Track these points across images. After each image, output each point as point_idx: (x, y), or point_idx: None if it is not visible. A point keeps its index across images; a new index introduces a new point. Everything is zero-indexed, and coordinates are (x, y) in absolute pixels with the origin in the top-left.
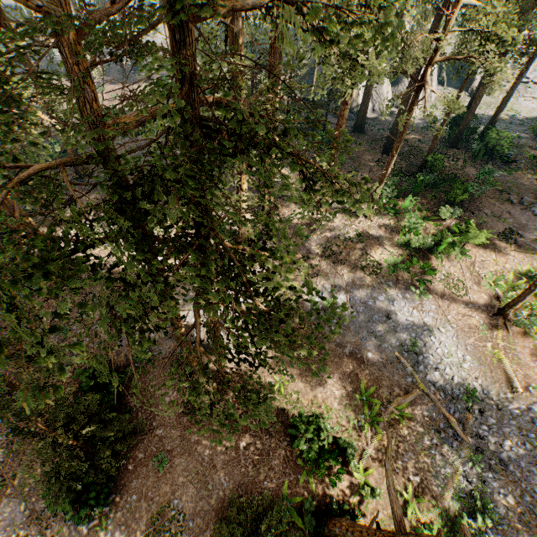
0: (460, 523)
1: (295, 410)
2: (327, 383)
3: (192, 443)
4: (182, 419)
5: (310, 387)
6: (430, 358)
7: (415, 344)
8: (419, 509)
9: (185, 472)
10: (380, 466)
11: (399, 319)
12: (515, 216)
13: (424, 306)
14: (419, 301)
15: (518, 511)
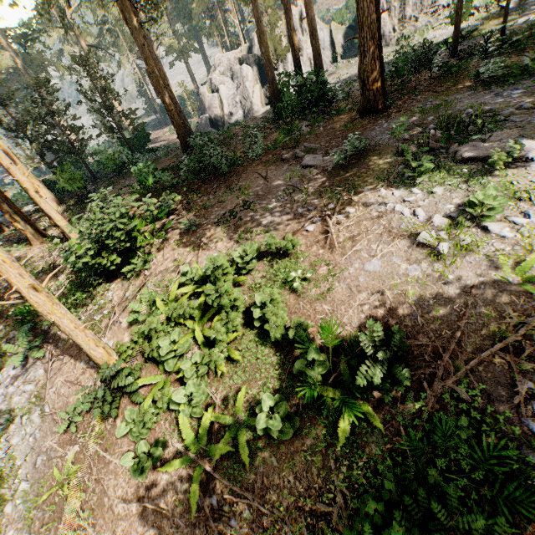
0: None
1: None
2: None
3: None
4: None
5: None
6: None
7: None
8: None
9: None
10: None
11: None
12: (271, 179)
13: (33, 372)
14: (33, 363)
15: None
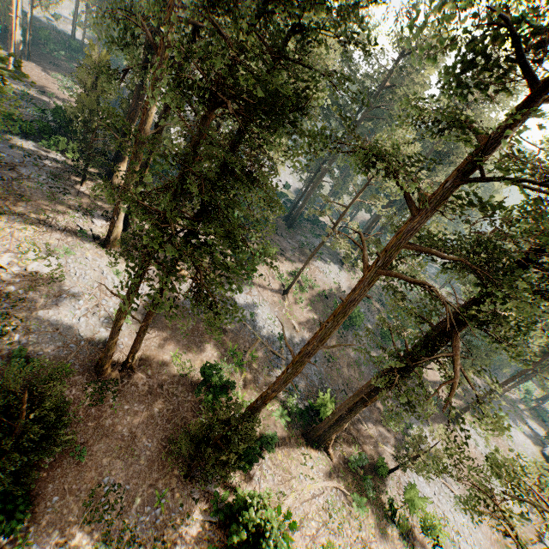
0: (289, 401)
1: (191, 373)
2: (208, 350)
3: (108, 427)
4: (90, 411)
5: (197, 355)
6: (260, 322)
7: (252, 315)
8: (271, 405)
9: (107, 453)
10: (248, 390)
11: (241, 301)
12: (282, 243)
13: (252, 293)
14: (249, 290)
15: (307, 387)
